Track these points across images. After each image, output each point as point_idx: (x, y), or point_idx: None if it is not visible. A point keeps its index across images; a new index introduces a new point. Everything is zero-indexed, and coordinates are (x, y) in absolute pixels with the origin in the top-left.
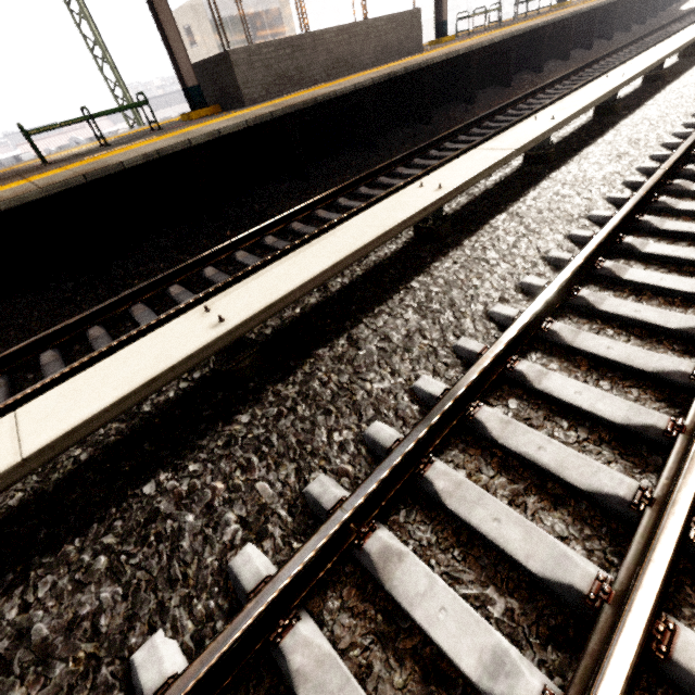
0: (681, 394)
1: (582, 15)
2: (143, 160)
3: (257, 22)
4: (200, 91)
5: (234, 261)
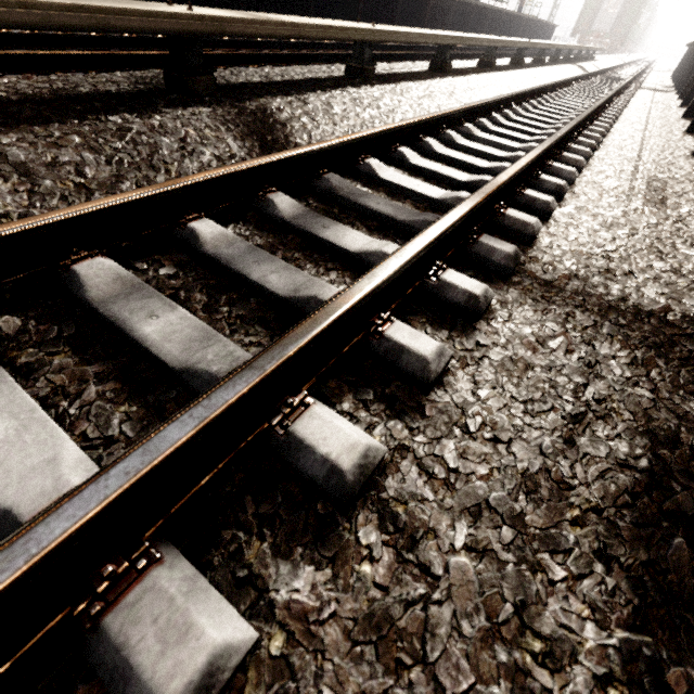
0: None
1: (494, 13)
2: None
3: None
4: None
5: None
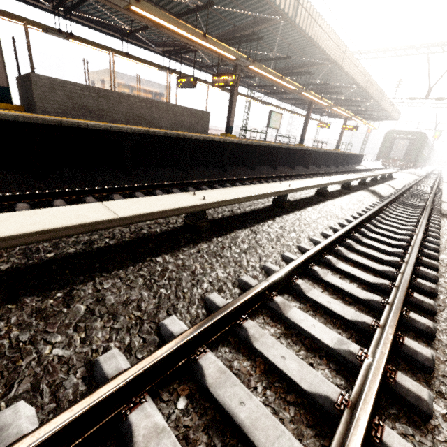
0: None
1: (303, 151)
2: None
3: (148, 95)
4: (8, 92)
5: None
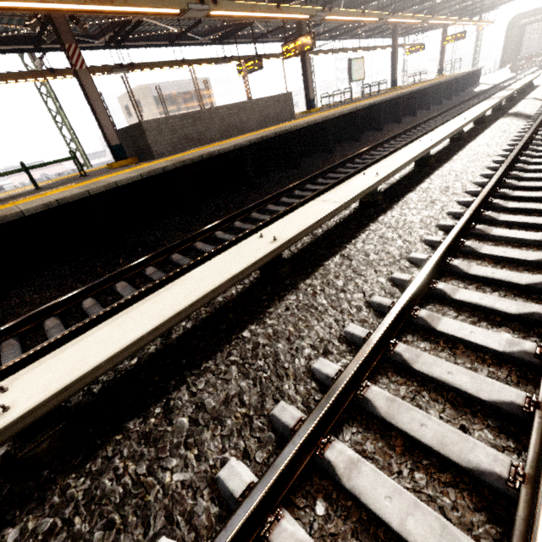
0: (501, 500)
1: (406, 96)
2: (43, 208)
3: (188, 97)
4: (122, 148)
5: (114, 290)
